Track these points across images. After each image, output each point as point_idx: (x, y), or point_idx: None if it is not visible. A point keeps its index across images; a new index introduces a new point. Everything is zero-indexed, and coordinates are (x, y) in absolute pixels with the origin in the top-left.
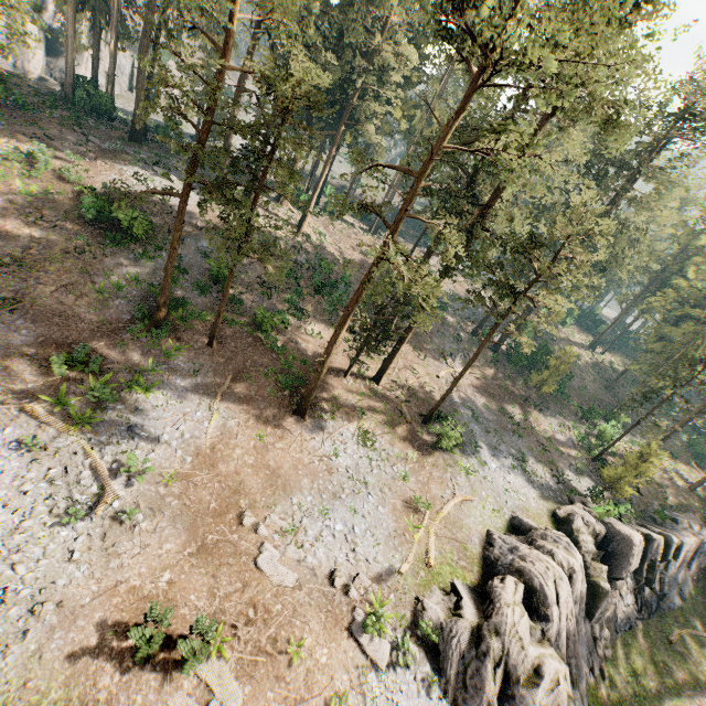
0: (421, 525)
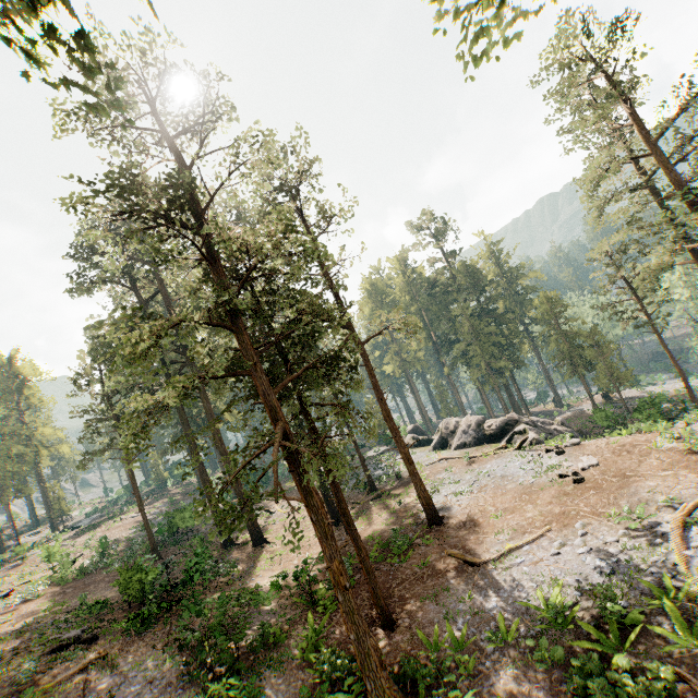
0: (482, 454)
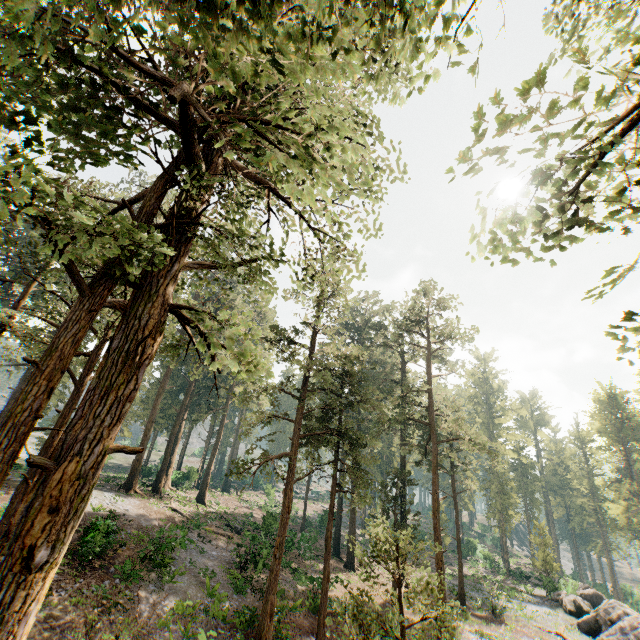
0: None
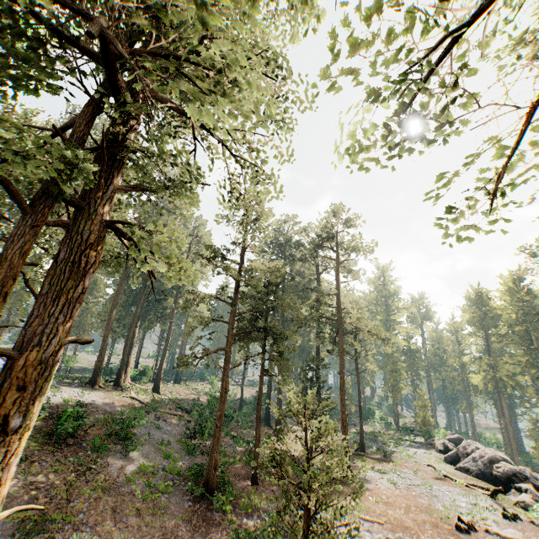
0: (457, 479)
